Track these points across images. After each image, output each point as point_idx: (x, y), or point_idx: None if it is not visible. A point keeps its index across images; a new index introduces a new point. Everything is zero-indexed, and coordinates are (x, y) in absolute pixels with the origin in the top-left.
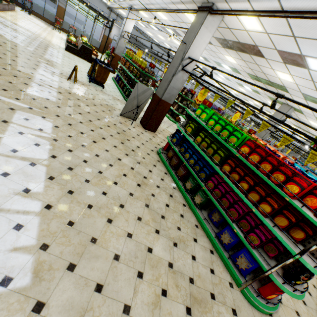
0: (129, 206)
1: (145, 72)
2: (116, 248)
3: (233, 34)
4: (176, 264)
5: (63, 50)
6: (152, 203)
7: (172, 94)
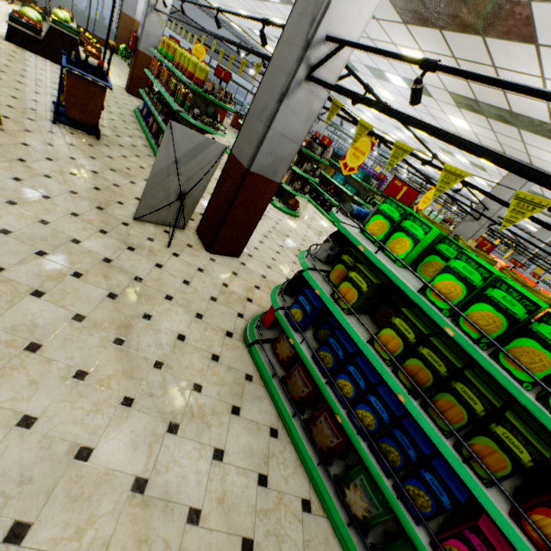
0: None
1: (206, 93)
2: None
3: None
4: None
5: None
6: None
7: (279, 155)
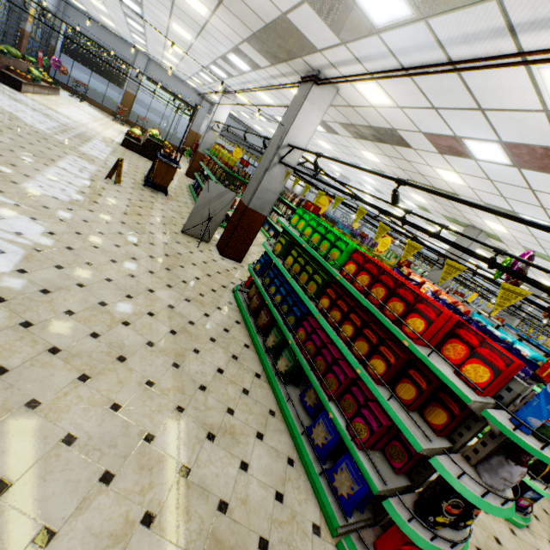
0: (137, 361)
1: (234, 172)
2: (76, 424)
3: (359, 115)
4: (198, 472)
5: (117, 144)
6: (188, 363)
7: (265, 200)
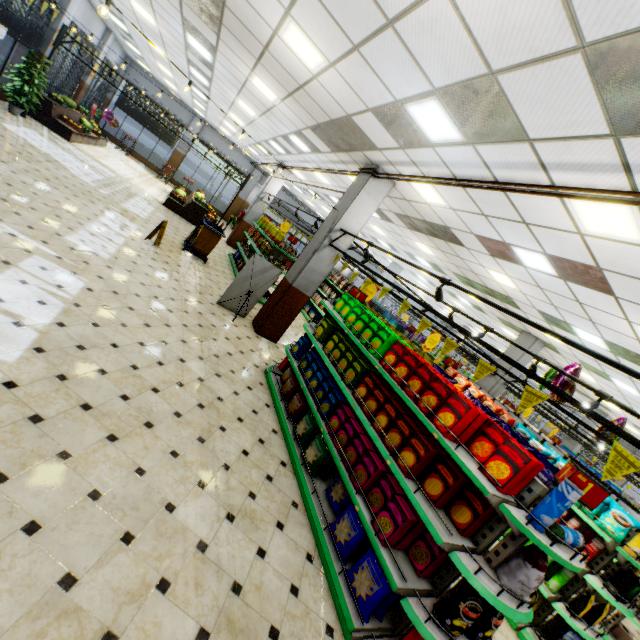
0: (164, 430)
1: (280, 248)
2: (102, 481)
3: (414, 209)
4: (215, 549)
5: (159, 204)
6: (214, 440)
7: (311, 280)
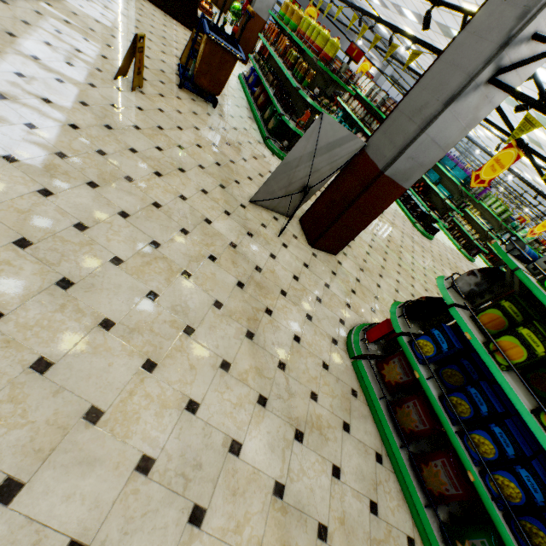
0: None
1: (333, 72)
2: None
3: None
4: None
5: None
6: None
7: (419, 160)
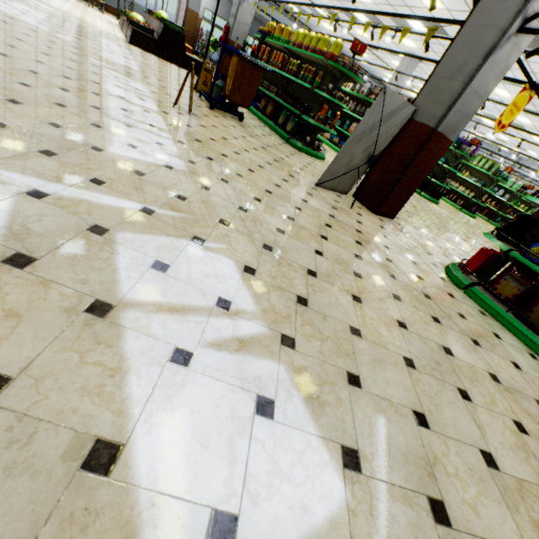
0: None
1: (343, 67)
2: None
3: None
4: None
5: (125, 43)
6: None
7: (464, 113)
